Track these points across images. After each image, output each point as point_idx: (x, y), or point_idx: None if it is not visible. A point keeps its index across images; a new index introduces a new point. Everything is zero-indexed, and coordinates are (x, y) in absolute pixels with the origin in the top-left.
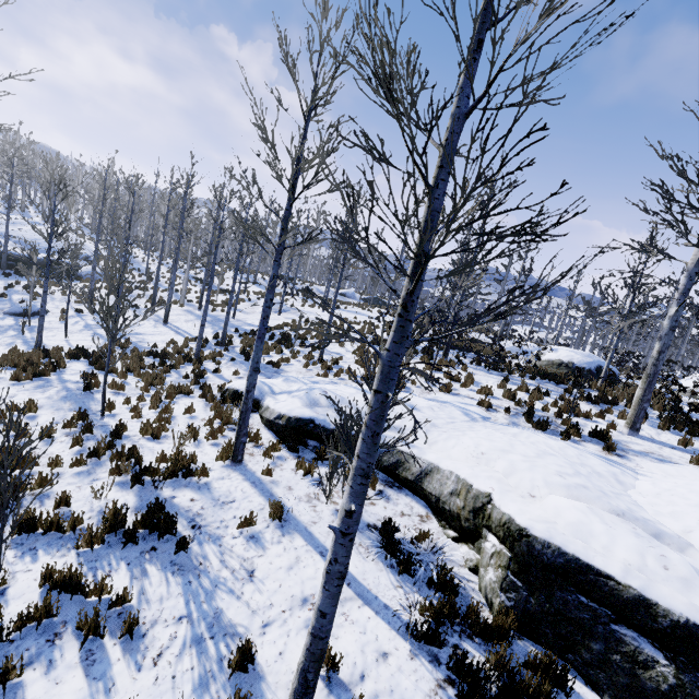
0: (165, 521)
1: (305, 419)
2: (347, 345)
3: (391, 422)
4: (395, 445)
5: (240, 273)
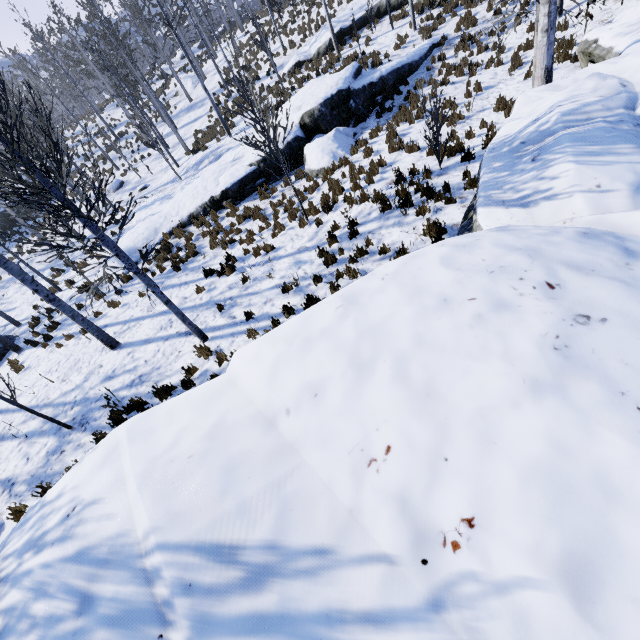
0: (355, 54)
1: (339, 30)
2: (276, 42)
3: (362, 5)
4: (373, 5)
5: (104, 110)
